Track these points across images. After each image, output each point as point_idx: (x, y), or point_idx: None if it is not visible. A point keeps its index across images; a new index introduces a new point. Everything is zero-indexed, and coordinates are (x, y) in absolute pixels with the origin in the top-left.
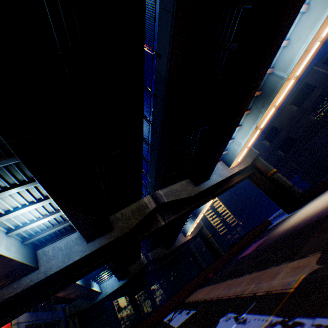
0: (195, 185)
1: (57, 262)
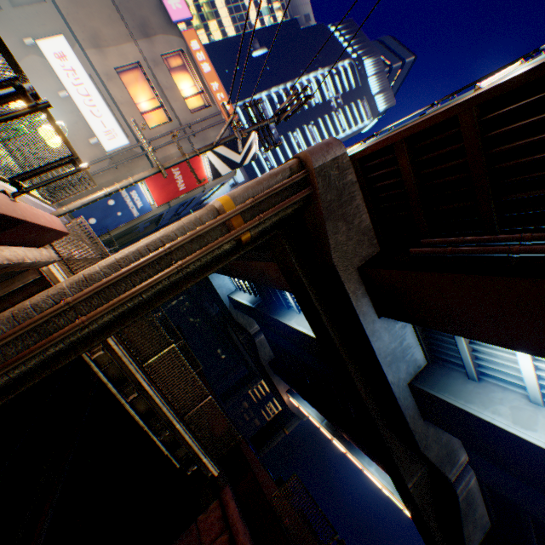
0: (479, 542)
1: (385, 345)
